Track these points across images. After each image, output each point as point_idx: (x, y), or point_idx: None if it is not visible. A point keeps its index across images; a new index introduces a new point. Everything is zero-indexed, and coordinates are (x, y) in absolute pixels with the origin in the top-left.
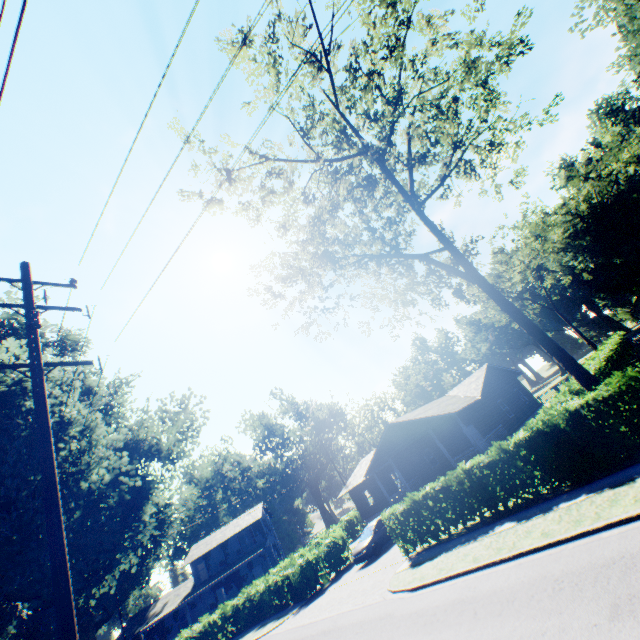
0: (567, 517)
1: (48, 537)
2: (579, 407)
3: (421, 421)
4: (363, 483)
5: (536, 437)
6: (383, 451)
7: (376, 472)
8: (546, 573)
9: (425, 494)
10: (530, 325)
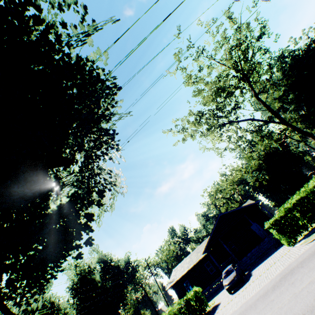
0: None
1: None
2: None
3: (239, 211)
4: (184, 276)
5: None
6: (214, 234)
7: (195, 265)
8: None
9: (295, 202)
10: (312, 135)
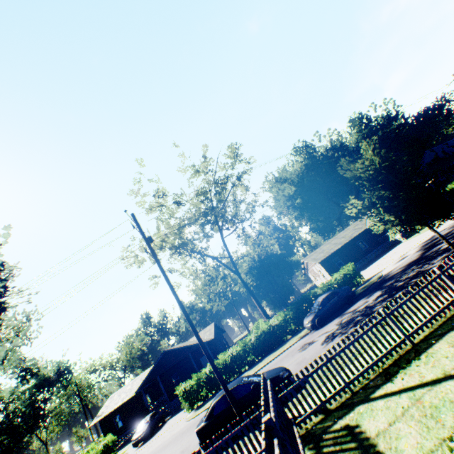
0: (270, 357)
1: (184, 311)
2: (272, 323)
3: (186, 348)
4: (117, 409)
5: (258, 335)
6: (155, 371)
7: (132, 397)
8: (271, 365)
9: (206, 371)
10: (254, 295)
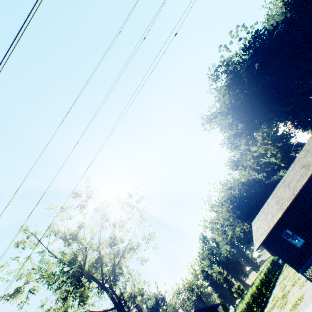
0: None
1: None
2: None
3: None
4: None
5: None
6: None
7: None
8: None
9: None
10: None
